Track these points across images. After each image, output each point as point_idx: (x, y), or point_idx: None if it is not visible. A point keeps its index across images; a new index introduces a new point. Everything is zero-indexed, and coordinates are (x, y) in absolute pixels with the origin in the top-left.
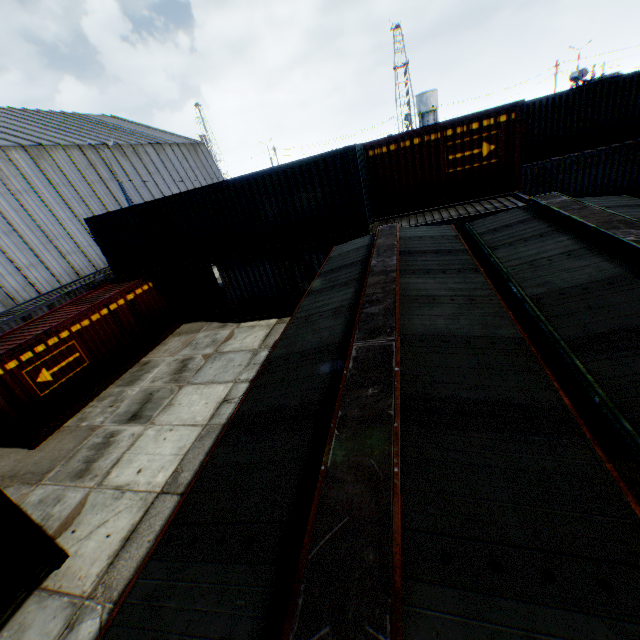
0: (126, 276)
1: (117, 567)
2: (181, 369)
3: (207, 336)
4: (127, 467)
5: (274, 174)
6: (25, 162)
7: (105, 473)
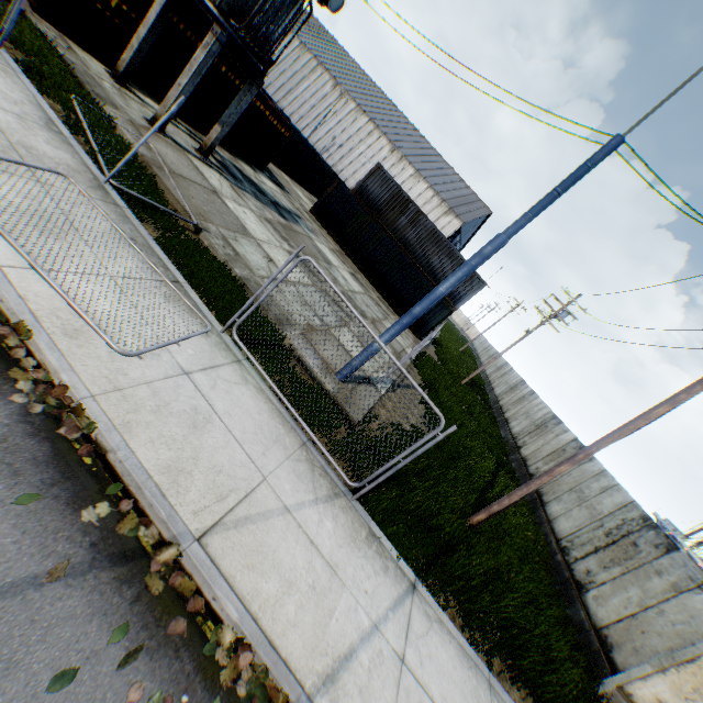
0: None
1: None
2: None
3: None
4: None
5: None
6: (350, 107)
7: None
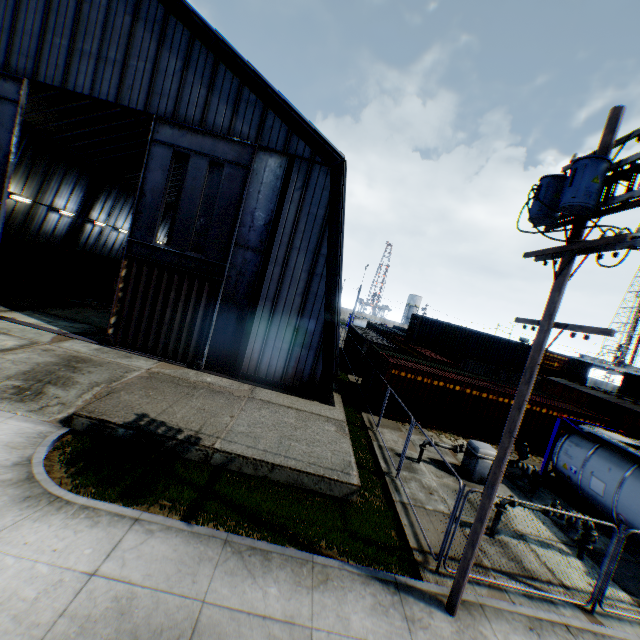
0: (417, 343)
1: None
2: None
3: None
4: None
5: (507, 341)
6: None
7: None
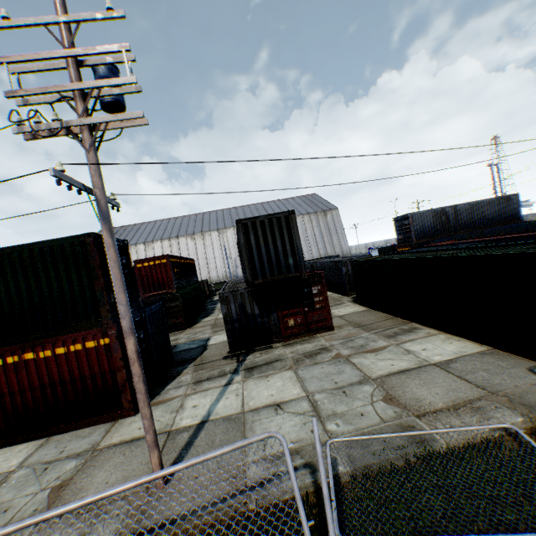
0: None
1: None
2: None
3: None
4: None
5: None
6: (215, 235)
7: None
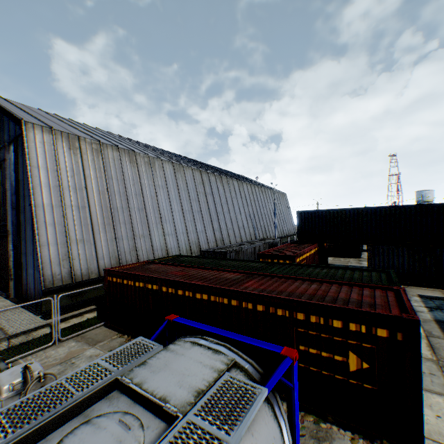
0: (303, 241)
1: (441, 355)
2: None
3: None
4: None
5: (429, 207)
6: (236, 186)
7: None
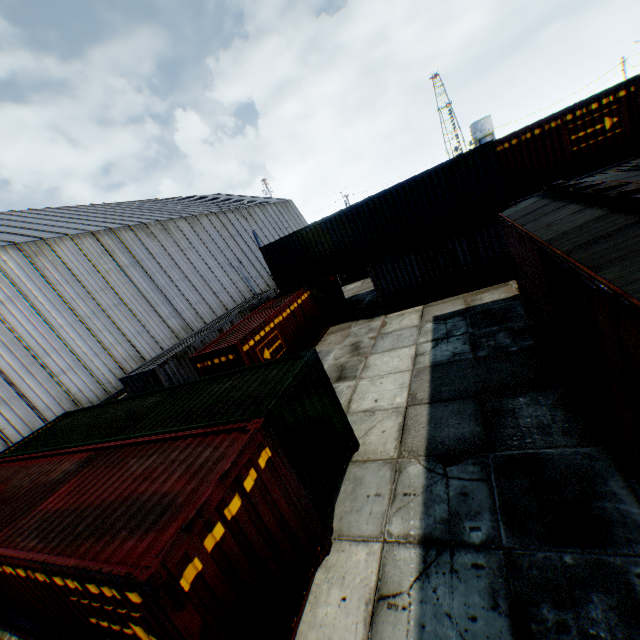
0: (287, 290)
1: (408, 443)
2: (356, 349)
3: (361, 328)
4: (362, 401)
5: (419, 179)
6: (186, 228)
7: (345, 407)
